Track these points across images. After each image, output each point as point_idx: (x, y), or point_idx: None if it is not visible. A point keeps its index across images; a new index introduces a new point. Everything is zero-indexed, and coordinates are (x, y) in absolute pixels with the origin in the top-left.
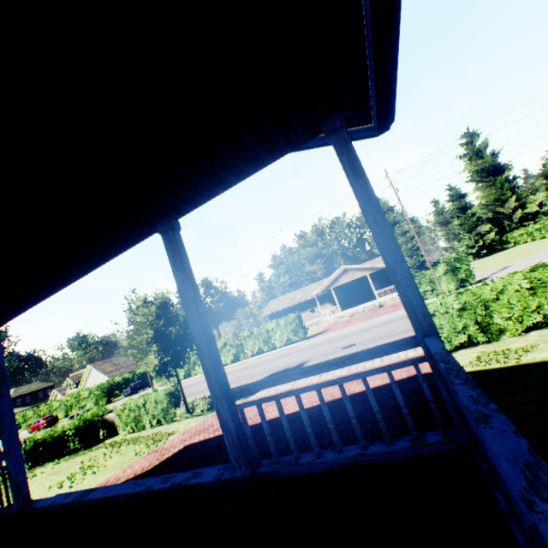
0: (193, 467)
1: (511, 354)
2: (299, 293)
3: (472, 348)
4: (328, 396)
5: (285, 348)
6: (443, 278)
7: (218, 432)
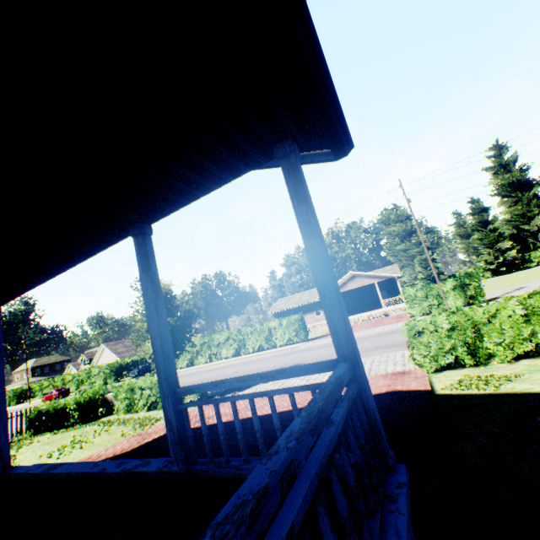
0: (164, 454)
1: (493, 381)
2: (306, 294)
3: (459, 369)
4: (306, 402)
5: (285, 347)
6: (450, 293)
7: (198, 424)
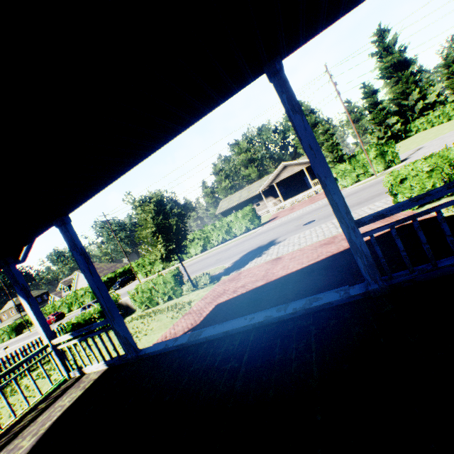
0: (245, 313)
1: None
2: (244, 192)
3: (436, 202)
4: (326, 253)
5: (245, 235)
6: (373, 162)
7: (240, 292)
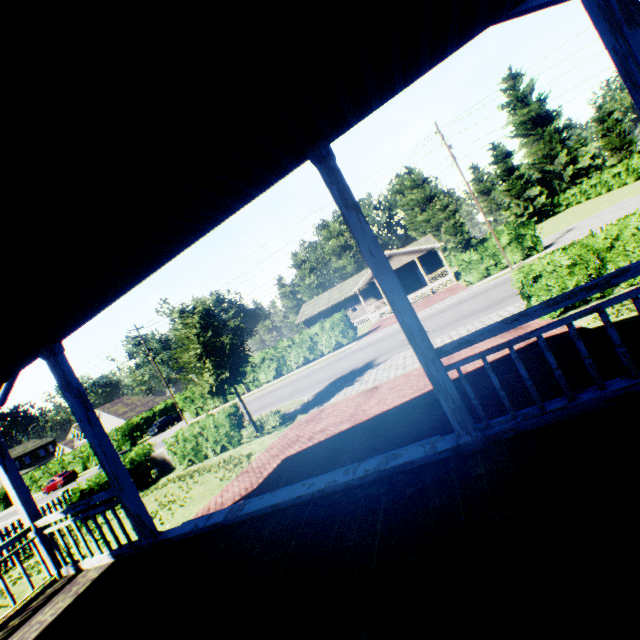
0: (318, 472)
1: None
2: (335, 291)
3: (583, 307)
4: None
5: (336, 352)
6: (507, 249)
7: (317, 440)
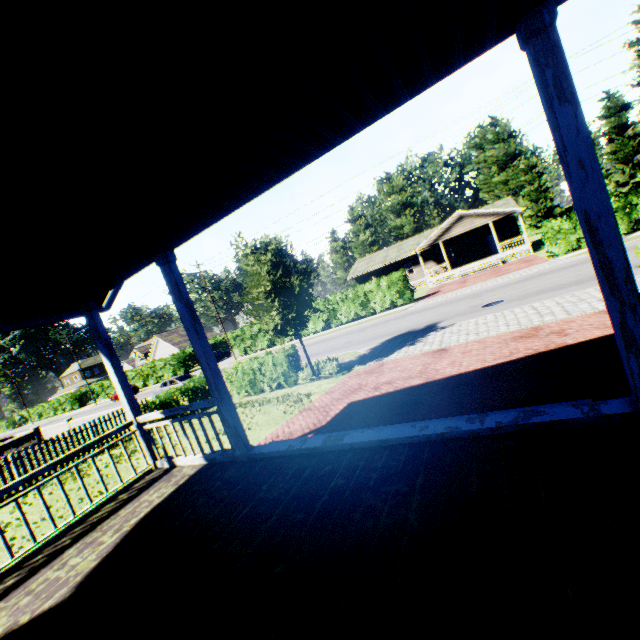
0: (396, 420)
1: None
2: (392, 250)
3: None
4: (524, 351)
5: (389, 312)
6: None
7: (384, 390)
